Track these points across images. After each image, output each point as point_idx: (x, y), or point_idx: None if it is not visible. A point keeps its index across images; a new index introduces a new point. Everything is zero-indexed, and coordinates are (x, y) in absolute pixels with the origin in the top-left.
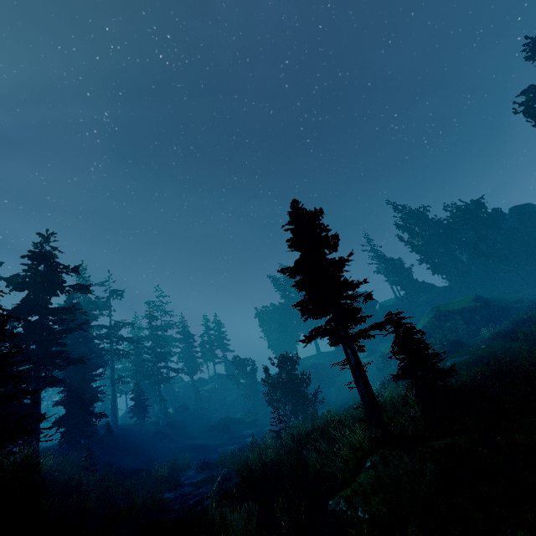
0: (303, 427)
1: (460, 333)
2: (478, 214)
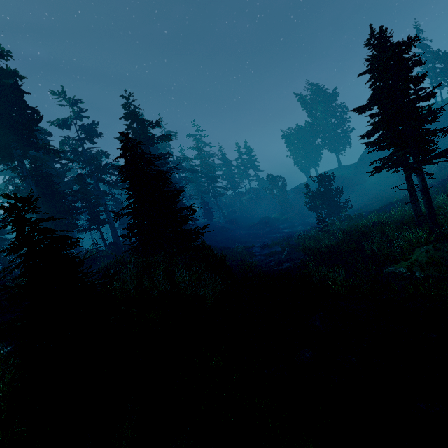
0: (342, 225)
1: None
2: None
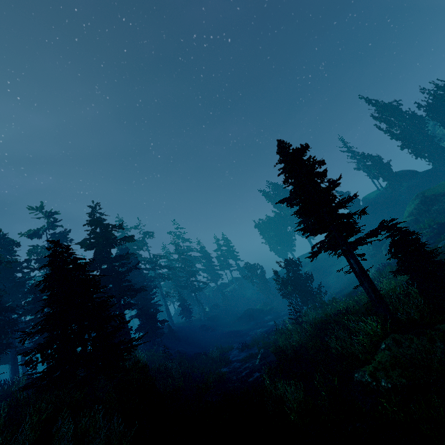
0: (315, 314)
1: None
2: None
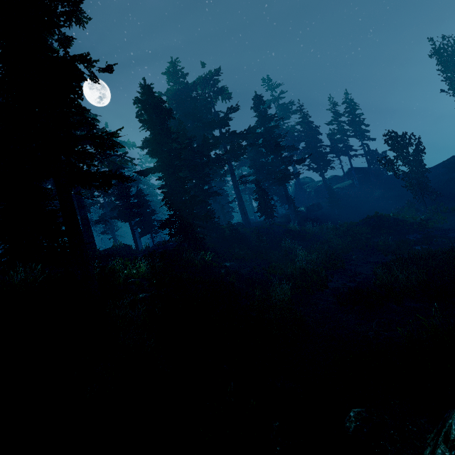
0: None
1: None
2: None
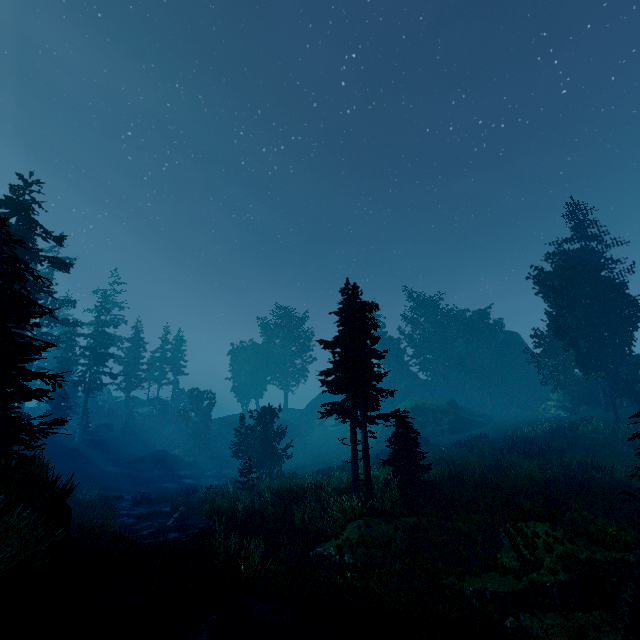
0: (271, 483)
1: (426, 430)
2: (478, 326)
